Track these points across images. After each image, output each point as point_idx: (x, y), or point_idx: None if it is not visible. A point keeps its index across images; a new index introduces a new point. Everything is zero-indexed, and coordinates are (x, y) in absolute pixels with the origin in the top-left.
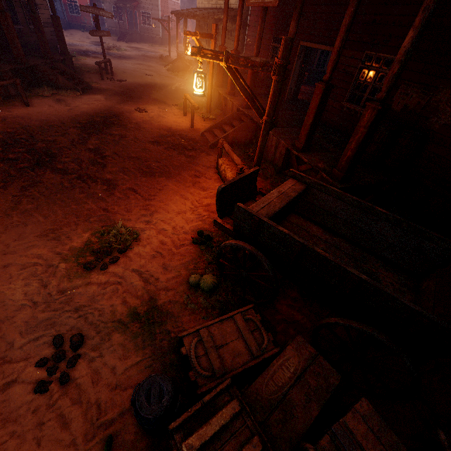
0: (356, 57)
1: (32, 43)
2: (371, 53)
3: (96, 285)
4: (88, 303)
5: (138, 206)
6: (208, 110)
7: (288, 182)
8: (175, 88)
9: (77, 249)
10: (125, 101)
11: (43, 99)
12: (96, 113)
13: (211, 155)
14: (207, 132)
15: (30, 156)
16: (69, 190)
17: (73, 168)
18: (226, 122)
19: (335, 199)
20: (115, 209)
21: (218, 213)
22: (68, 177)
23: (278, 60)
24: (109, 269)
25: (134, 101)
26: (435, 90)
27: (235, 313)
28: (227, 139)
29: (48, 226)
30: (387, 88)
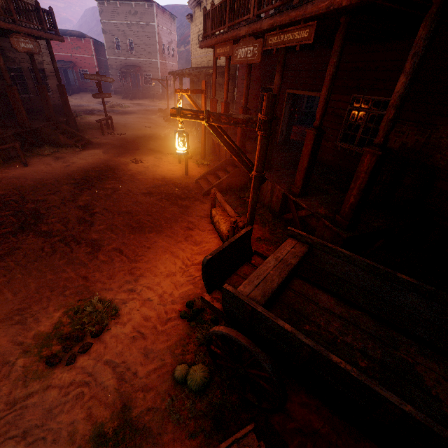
0: (343, 100)
1: (40, 108)
2: (358, 96)
3: (56, 390)
4: (42, 420)
5: (122, 270)
6: (202, 157)
7: (286, 243)
8: (171, 137)
9: (43, 335)
10: (122, 154)
11: (42, 157)
12: (92, 167)
13: (205, 203)
14: (201, 179)
15: (16, 219)
16: (49, 256)
17: (58, 229)
18: (220, 168)
19: (345, 262)
20: (96, 276)
21: (206, 287)
22: (51, 240)
23: (262, 116)
24: (77, 363)
25: (131, 153)
26: (432, 127)
27: (229, 442)
28: (222, 186)
29: (15, 305)
30: (385, 133)
